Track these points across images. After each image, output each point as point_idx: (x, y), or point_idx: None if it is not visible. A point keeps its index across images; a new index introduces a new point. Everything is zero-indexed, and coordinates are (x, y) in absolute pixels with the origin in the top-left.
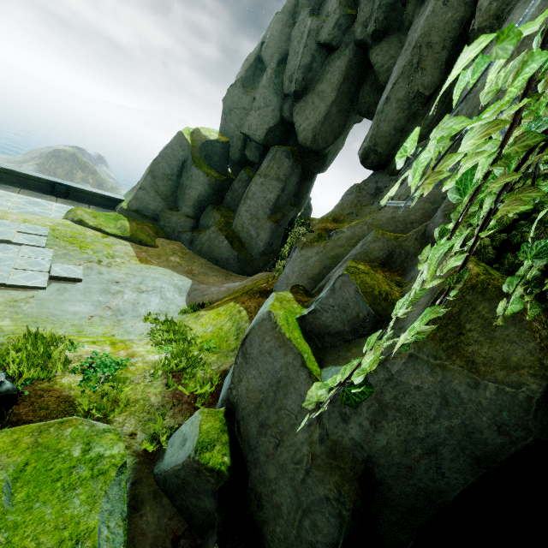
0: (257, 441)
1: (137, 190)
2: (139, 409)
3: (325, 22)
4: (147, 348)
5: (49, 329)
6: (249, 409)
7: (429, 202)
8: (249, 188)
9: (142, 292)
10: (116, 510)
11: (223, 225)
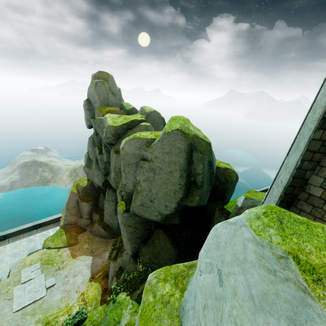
0: None
1: (64, 217)
2: None
3: (103, 156)
4: (77, 308)
5: (51, 312)
6: None
7: (129, 258)
8: (104, 206)
9: (75, 276)
10: None
11: (100, 221)
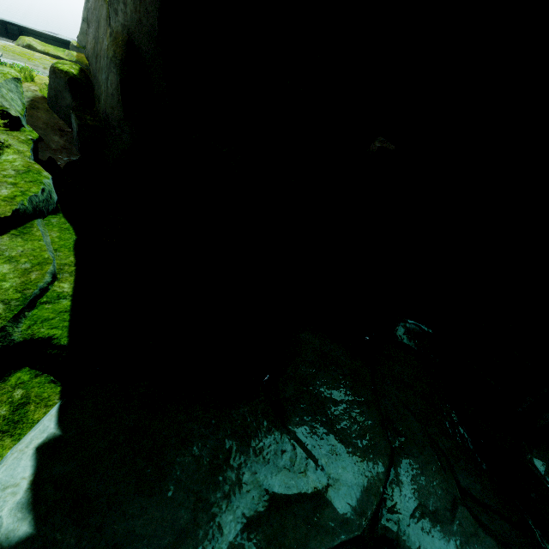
0: (96, 69)
1: (81, 23)
2: (44, 87)
3: None
4: None
5: None
6: (92, 55)
7: None
8: None
9: None
10: (16, 95)
11: None
